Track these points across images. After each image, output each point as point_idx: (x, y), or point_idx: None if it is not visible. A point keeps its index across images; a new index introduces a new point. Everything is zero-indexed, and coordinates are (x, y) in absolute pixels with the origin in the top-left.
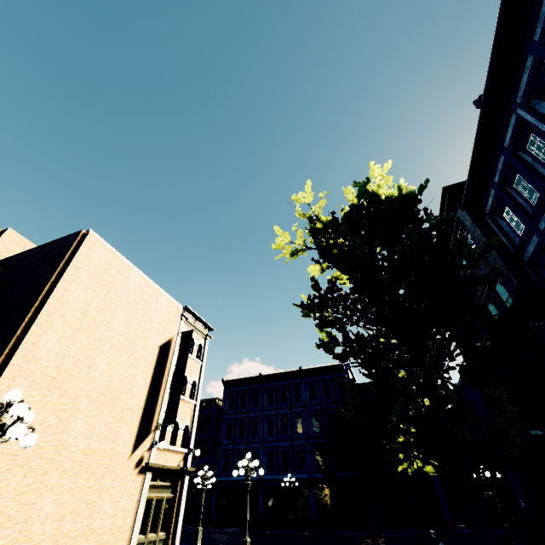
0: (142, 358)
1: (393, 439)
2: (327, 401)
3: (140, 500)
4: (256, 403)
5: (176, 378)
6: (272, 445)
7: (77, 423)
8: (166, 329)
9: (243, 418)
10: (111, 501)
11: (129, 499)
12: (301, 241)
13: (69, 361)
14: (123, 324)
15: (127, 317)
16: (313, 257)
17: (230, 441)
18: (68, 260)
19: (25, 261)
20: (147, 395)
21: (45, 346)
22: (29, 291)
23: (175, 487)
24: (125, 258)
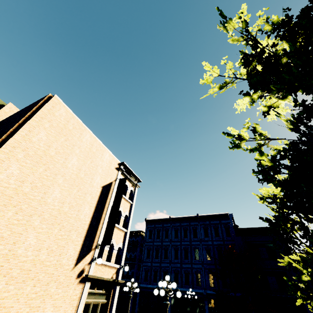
0: (88, 193)
1: (298, 278)
2: (216, 239)
3: (78, 305)
4: (167, 236)
5: (113, 211)
6: (177, 266)
7: (28, 237)
8: (108, 175)
9: (158, 245)
10: (53, 306)
11: (70, 304)
12: (230, 73)
13: (27, 186)
14: (75, 166)
15: (79, 161)
16: (242, 90)
17: (149, 260)
18: (35, 111)
19: (11, 117)
20: (91, 221)
21: (6, 170)
22: (3, 131)
23: (109, 294)
24: (81, 120)
